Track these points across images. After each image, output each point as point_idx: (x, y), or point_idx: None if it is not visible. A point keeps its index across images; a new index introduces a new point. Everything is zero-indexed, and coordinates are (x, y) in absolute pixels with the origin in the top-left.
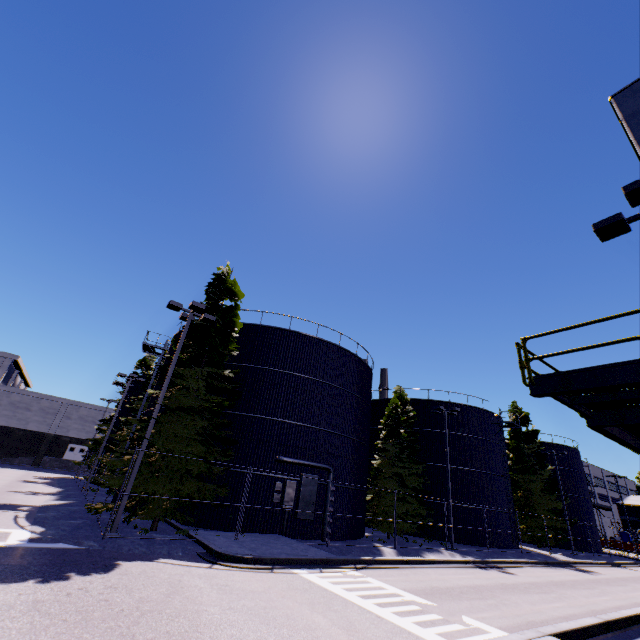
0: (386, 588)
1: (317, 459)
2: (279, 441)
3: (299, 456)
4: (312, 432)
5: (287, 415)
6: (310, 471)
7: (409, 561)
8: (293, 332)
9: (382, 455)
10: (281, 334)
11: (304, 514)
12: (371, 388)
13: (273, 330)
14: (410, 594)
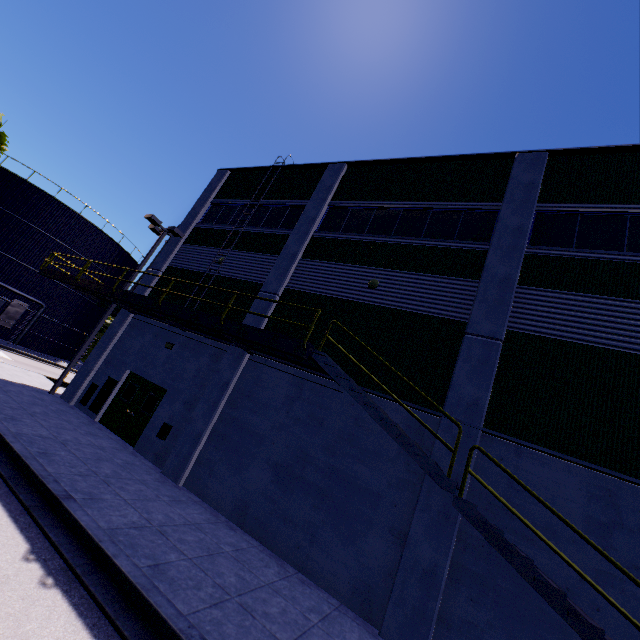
0: (0, 354)
1: (35, 295)
2: (3, 271)
3: (18, 287)
4: (39, 277)
5: (20, 257)
6: (24, 300)
7: (59, 365)
8: (57, 200)
9: (112, 318)
10: (44, 197)
11: (3, 323)
12: (131, 273)
13: (37, 190)
14: (11, 359)
